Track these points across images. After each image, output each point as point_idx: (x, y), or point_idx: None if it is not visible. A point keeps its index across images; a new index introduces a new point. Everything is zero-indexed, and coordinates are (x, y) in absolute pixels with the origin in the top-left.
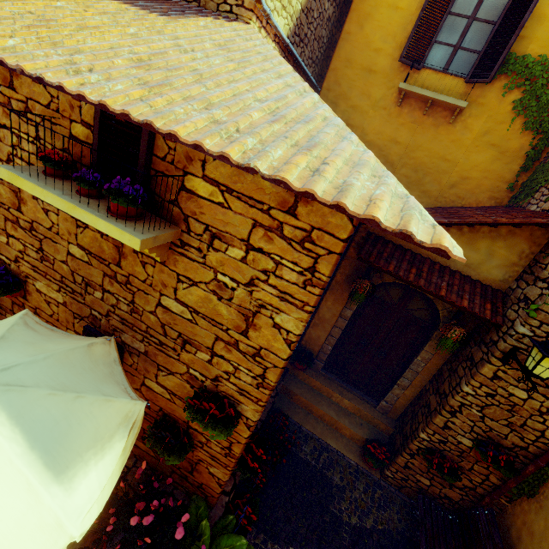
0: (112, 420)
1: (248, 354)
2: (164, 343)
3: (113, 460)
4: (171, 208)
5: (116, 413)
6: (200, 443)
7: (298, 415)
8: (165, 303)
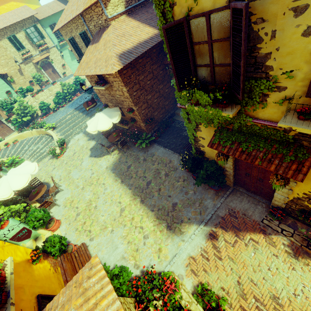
0: (116, 114)
1: (127, 98)
2: (122, 103)
3: (117, 118)
4: (108, 81)
5: (117, 113)
6: (137, 120)
7: (179, 118)
8: (117, 96)
